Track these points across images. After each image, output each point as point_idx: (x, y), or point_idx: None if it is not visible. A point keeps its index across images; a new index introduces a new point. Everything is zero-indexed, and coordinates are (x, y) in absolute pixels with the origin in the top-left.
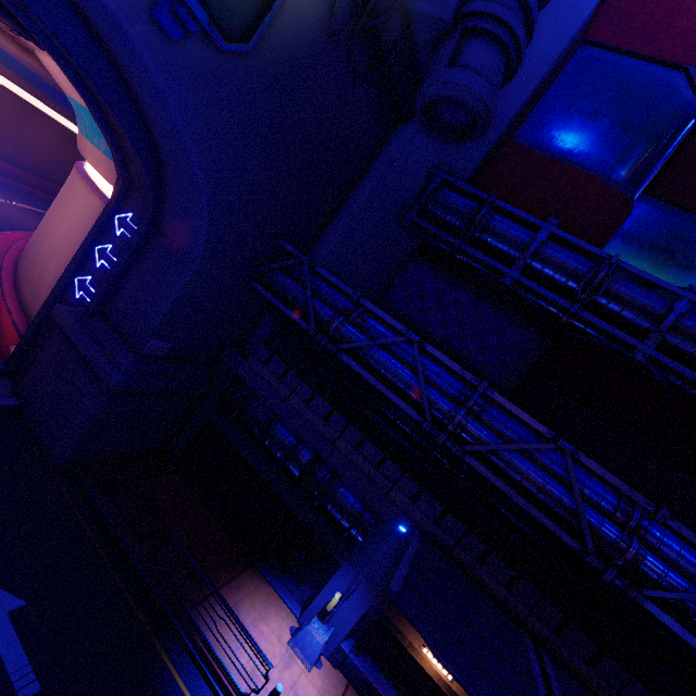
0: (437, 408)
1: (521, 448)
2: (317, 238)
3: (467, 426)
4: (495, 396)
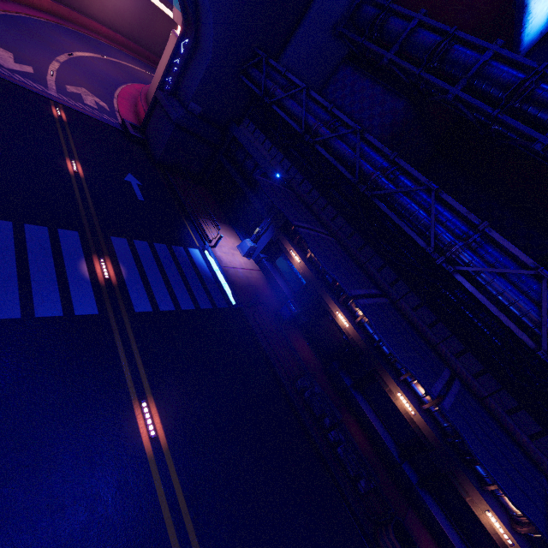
0: (309, 124)
1: (339, 134)
2: (282, 52)
3: (319, 130)
4: (335, 111)
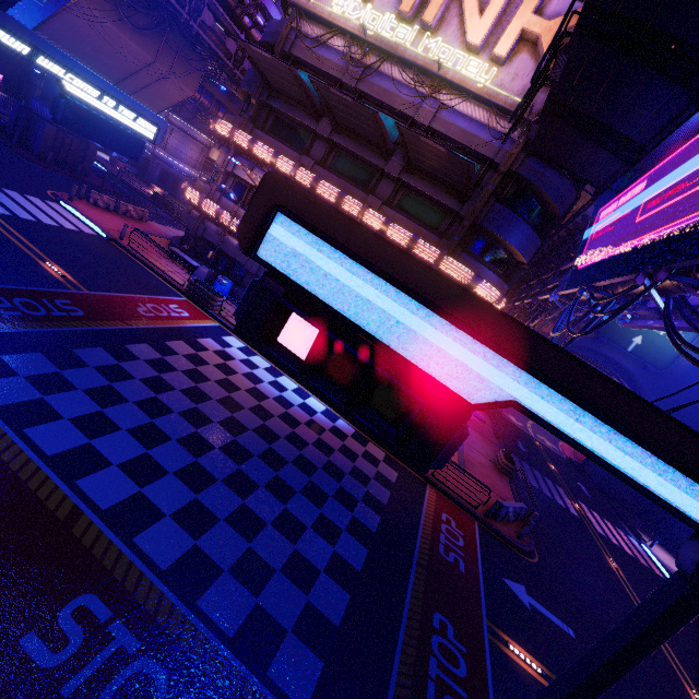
0: None
1: None
2: None
3: None
4: None
